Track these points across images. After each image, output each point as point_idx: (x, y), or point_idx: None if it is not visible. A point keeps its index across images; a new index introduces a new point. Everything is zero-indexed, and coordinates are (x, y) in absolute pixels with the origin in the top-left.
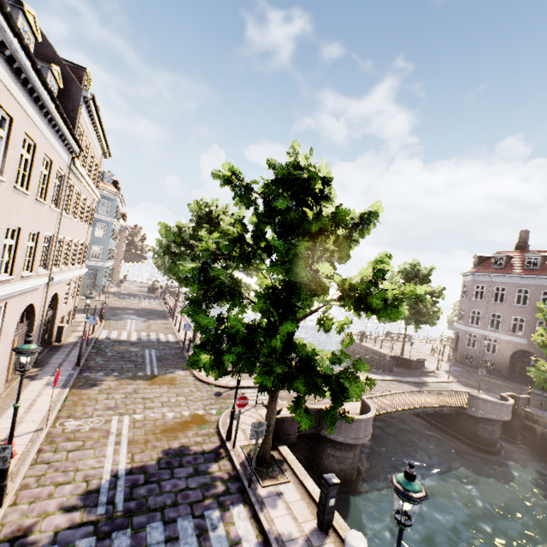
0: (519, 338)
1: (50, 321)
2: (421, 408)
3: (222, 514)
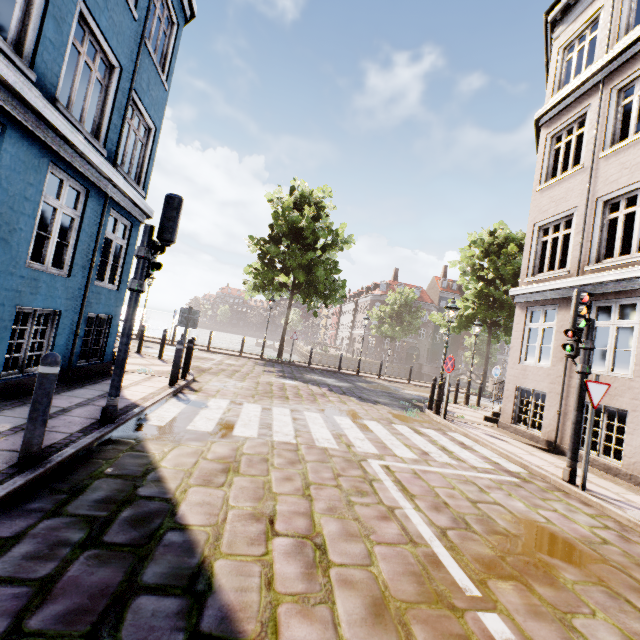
0: (413, 339)
1: None
2: None
3: None
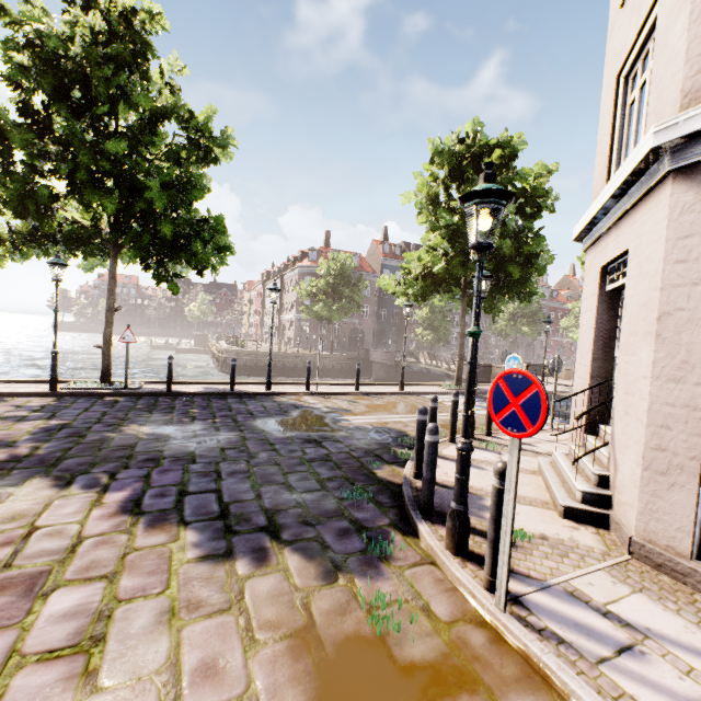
0: (355, 320)
1: None
2: None
3: None
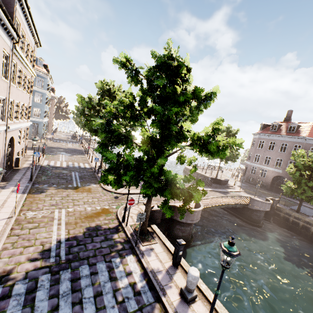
0: (278, 170)
1: (10, 154)
2: (226, 205)
3: (121, 260)
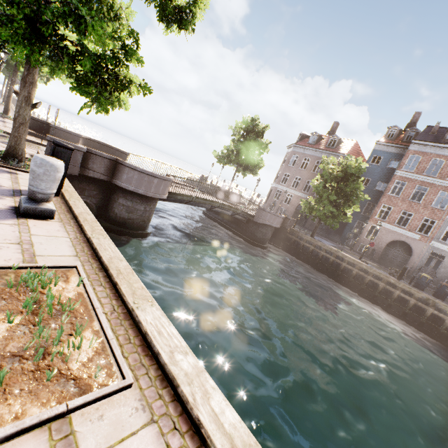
0: (305, 195)
1: None
2: (220, 204)
3: None
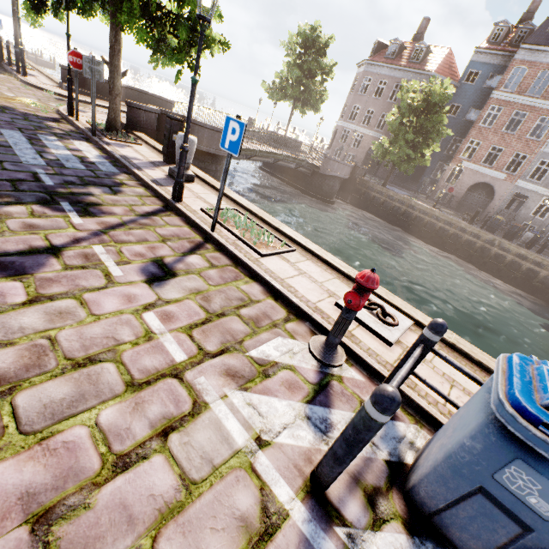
0: (379, 134)
1: None
2: (284, 157)
3: (60, 140)
